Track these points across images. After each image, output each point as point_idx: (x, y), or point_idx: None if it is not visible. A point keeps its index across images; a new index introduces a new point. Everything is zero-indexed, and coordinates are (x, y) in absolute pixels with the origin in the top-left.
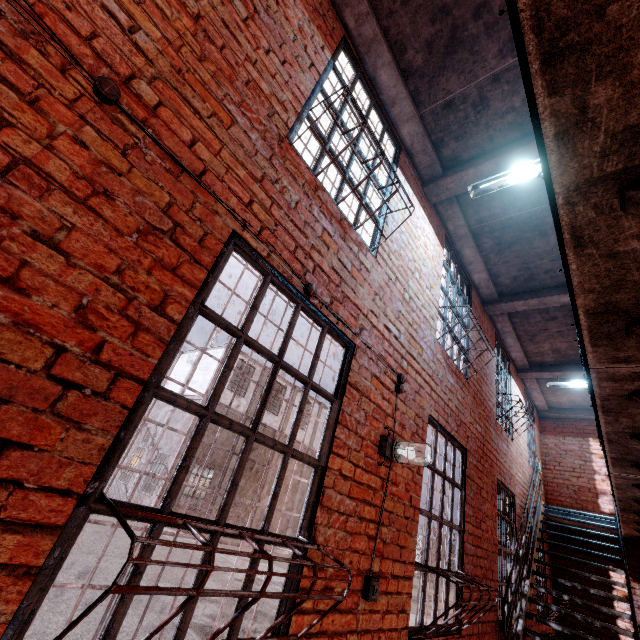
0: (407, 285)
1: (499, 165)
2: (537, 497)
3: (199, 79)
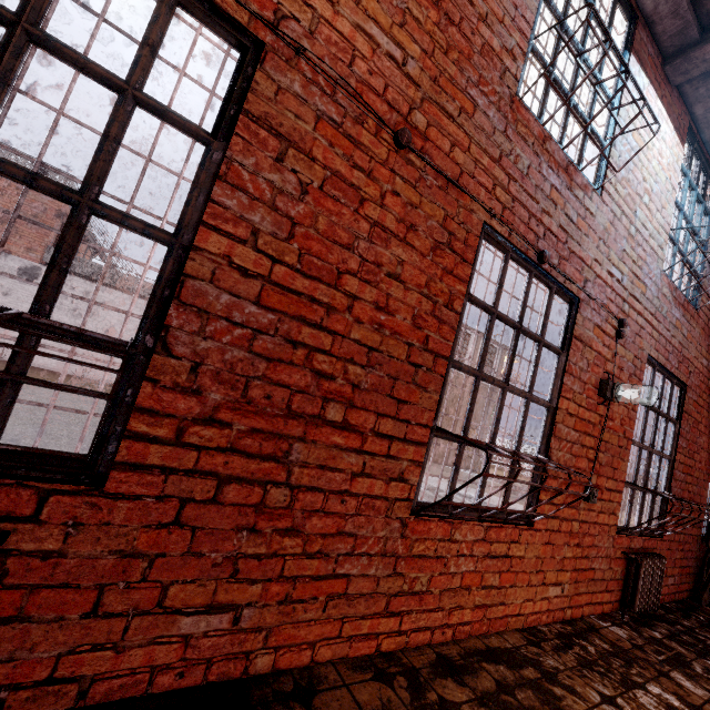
0: (634, 216)
1: None
2: None
3: (448, 77)
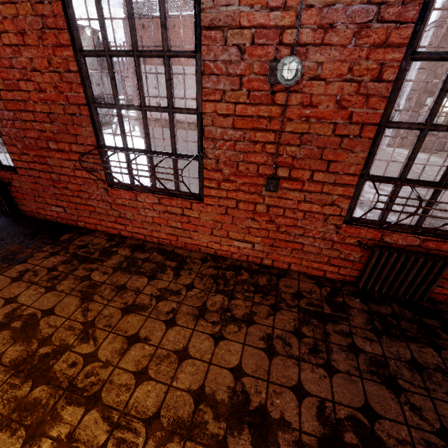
0: None
1: None
2: None
3: None
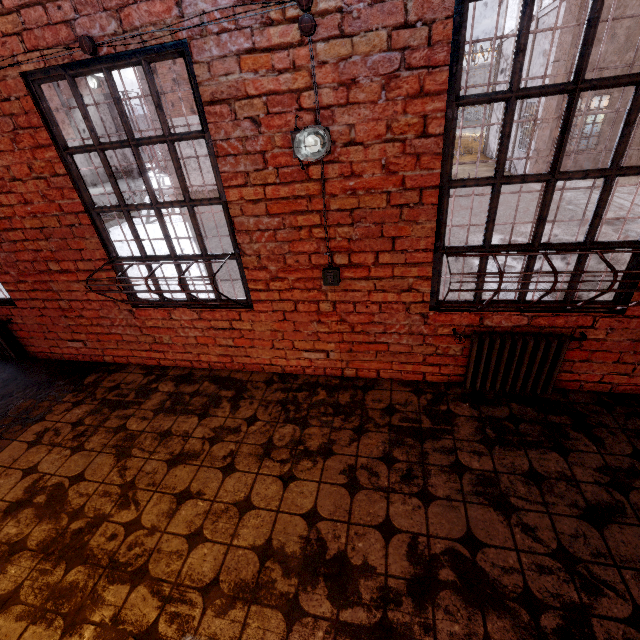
0: None
1: None
2: None
3: None
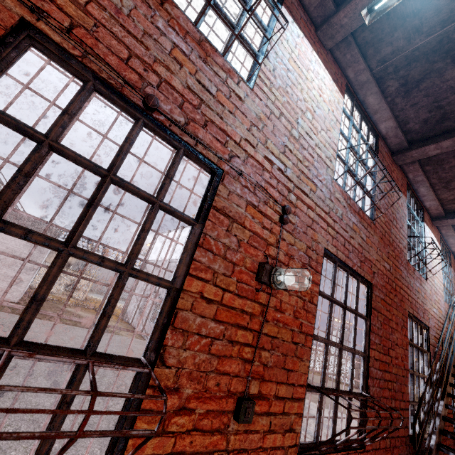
0: (296, 123)
1: None
2: (454, 330)
3: None
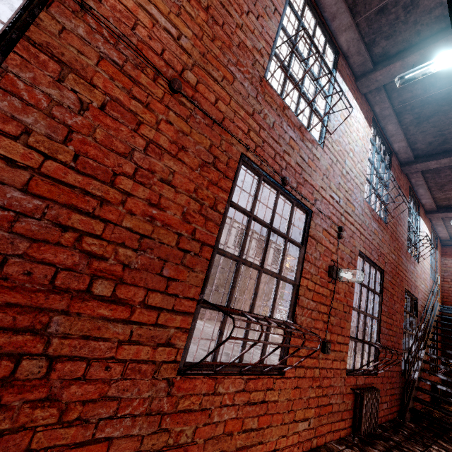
0: (344, 163)
1: (424, 55)
2: (435, 300)
3: (213, 55)
